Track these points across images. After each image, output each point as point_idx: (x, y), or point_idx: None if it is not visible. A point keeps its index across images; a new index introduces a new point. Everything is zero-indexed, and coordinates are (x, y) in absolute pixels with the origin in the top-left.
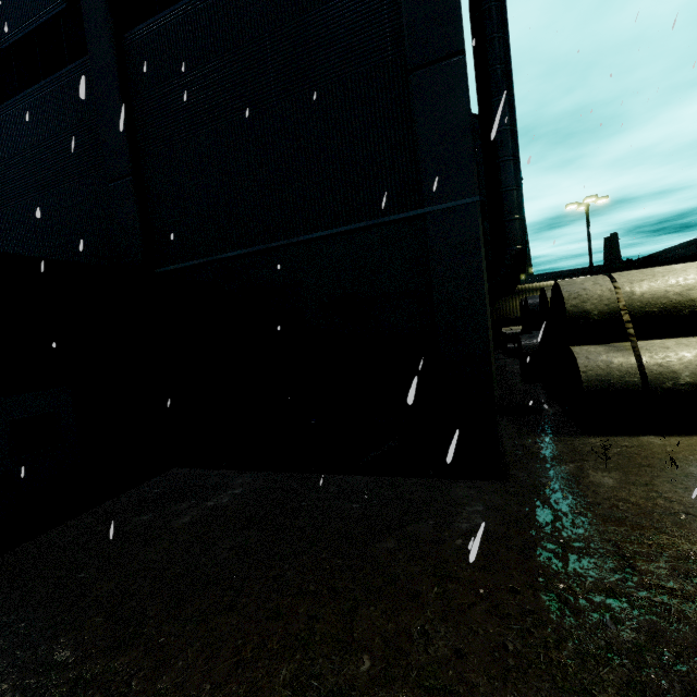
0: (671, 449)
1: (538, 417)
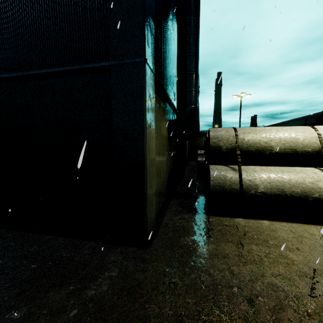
0: (247, 229)
1: (192, 201)
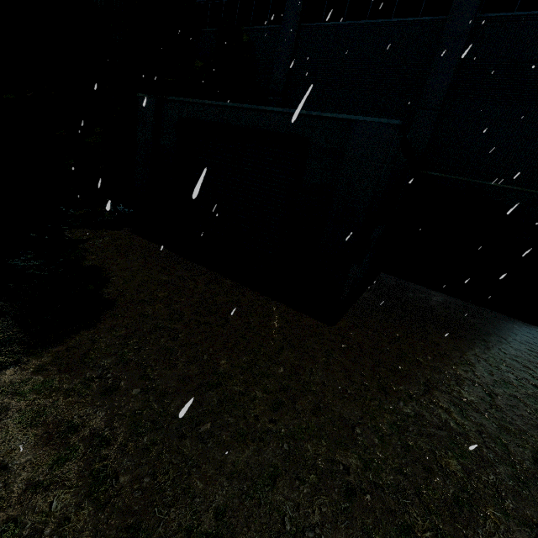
0: None
1: None
